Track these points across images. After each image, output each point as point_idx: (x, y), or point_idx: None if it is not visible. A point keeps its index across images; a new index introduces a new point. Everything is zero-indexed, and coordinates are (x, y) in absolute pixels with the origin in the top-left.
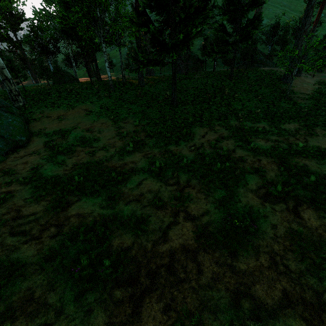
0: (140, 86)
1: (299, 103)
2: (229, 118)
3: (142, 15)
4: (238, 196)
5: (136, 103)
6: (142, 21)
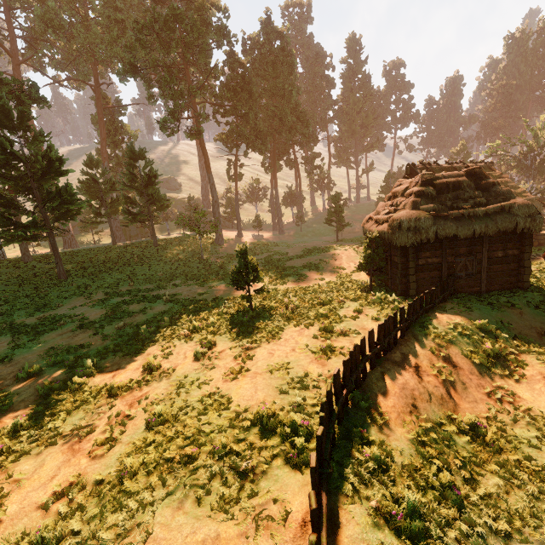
0: (24, 263)
1: (210, 262)
2: (122, 284)
3: None
4: (40, 338)
5: (6, 283)
6: (0, 202)
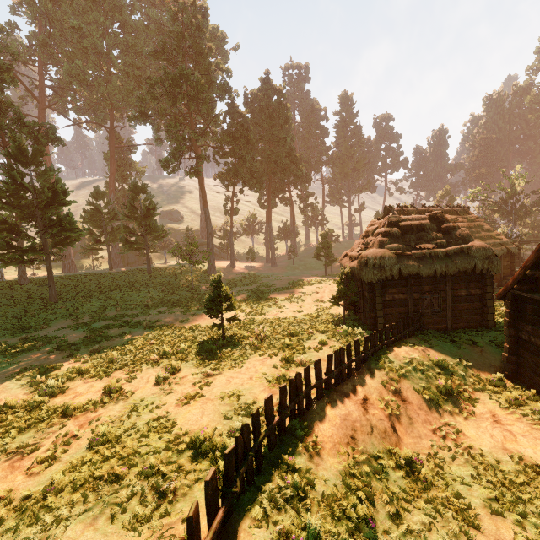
0: (20, 285)
1: (199, 291)
2: (109, 309)
3: (3, 224)
4: (16, 358)
5: None
6: (4, 228)
